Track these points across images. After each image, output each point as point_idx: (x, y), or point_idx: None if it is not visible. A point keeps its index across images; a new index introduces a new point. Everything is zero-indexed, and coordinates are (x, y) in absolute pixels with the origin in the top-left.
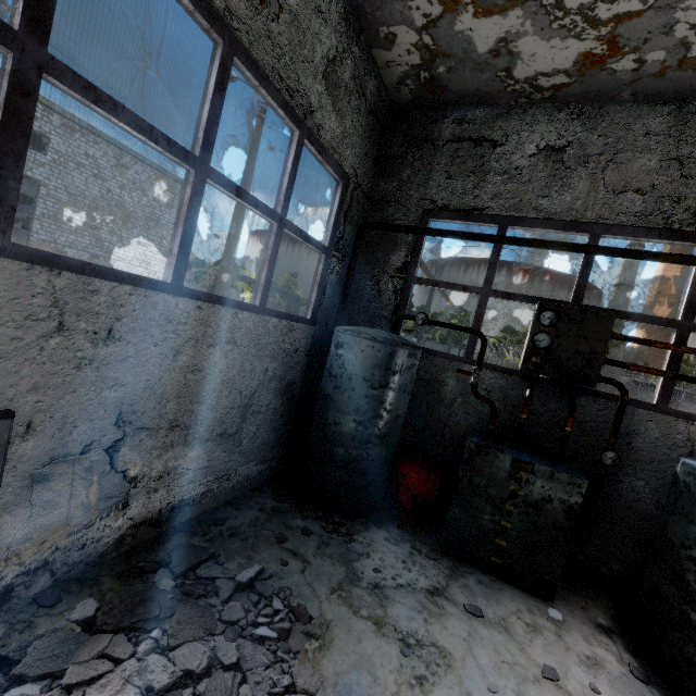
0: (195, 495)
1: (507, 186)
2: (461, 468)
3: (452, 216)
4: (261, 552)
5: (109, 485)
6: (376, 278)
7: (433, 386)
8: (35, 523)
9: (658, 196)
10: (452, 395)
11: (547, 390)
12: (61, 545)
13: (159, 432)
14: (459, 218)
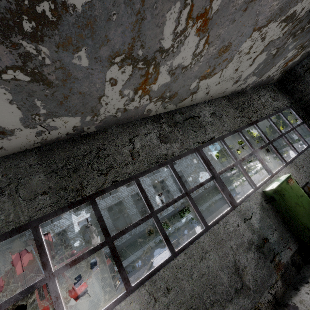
0: None
1: None
2: None
3: None
4: None
5: None
6: None
7: None
8: None
9: None
10: None
11: None
12: None
13: None
14: None
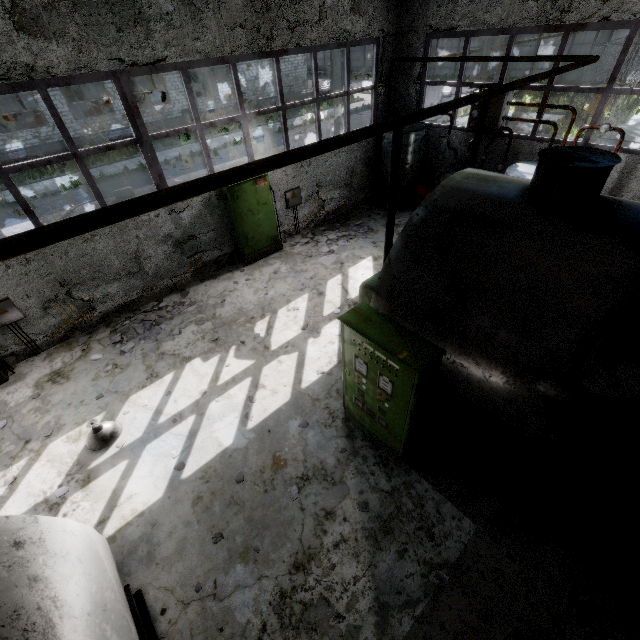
0: (341, 206)
1: (468, 8)
2: (435, 183)
3: (442, 36)
4: (362, 219)
5: (319, 202)
6: (407, 86)
7: (436, 145)
8: (308, 211)
9: (545, 1)
10: (444, 148)
11: (484, 138)
12: (314, 217)
13: (327, 187)
14: (445, 36)
